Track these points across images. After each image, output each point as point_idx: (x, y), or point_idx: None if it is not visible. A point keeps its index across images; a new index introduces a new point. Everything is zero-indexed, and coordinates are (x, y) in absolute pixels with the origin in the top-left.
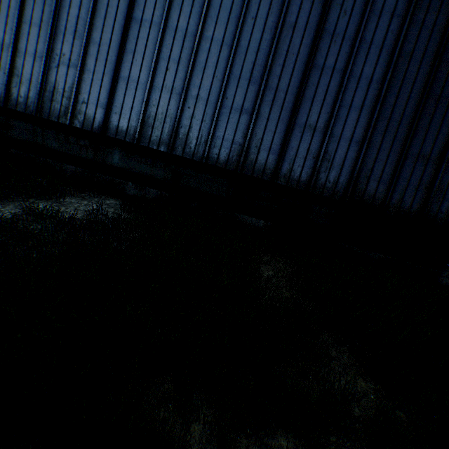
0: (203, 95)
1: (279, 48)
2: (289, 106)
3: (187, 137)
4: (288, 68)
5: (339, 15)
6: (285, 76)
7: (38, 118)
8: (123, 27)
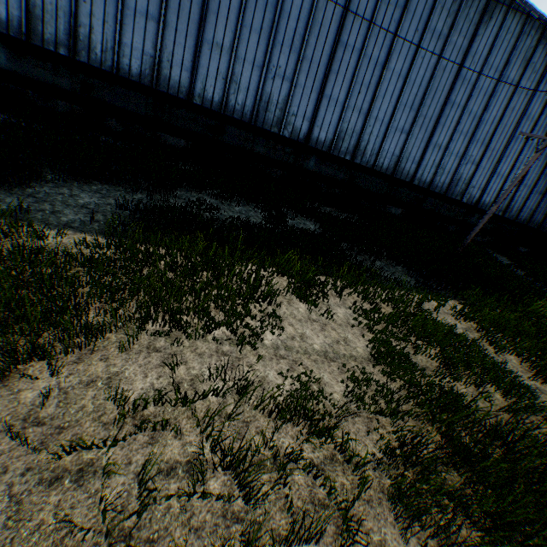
0: (527, 184)
1: None
2: None
3: (512, 207)
4: None
5: None
6: None
7: (450, 198)
8: (509, 142)
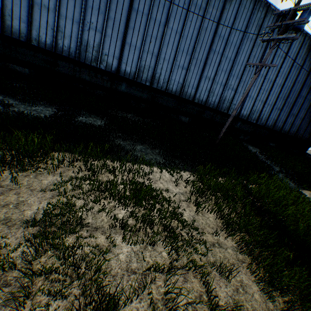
0: (269, 103)
1: (293, 88)
2: (289, 108)
3: (262, 117)
4: (293, 95)
5: (309, 79)
6: (291, 98)
7: (220, 111)
8: None
